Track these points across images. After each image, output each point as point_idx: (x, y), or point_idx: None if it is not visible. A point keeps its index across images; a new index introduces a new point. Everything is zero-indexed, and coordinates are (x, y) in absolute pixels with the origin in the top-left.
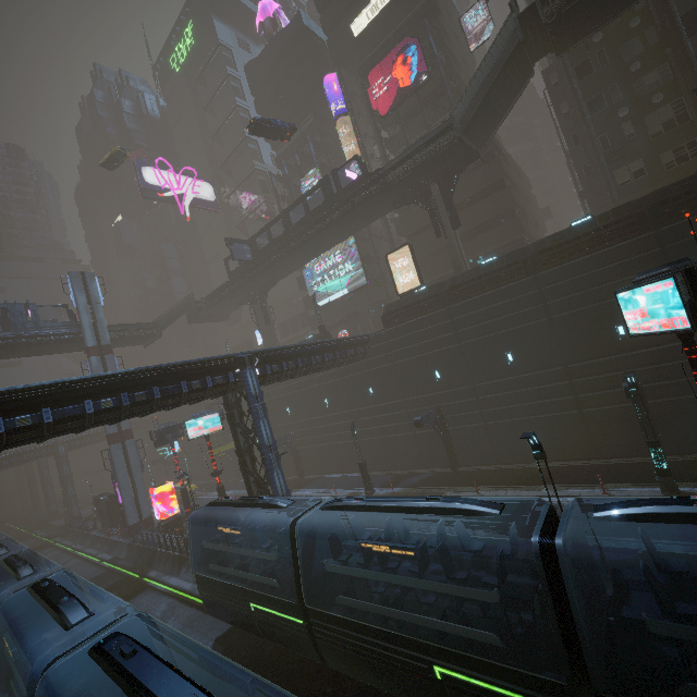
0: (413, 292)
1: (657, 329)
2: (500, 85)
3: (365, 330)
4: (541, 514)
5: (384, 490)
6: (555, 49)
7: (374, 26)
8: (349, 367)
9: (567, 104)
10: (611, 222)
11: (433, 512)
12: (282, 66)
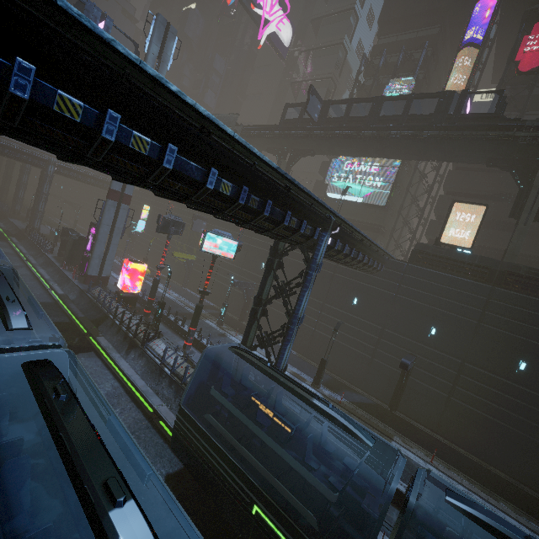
0: (456, 249)
1: None
2: None
3: None
4: None
5: (328, 391)
6: None
7: None
8: (348, 269)
9: None
10: None
11: None
12: None
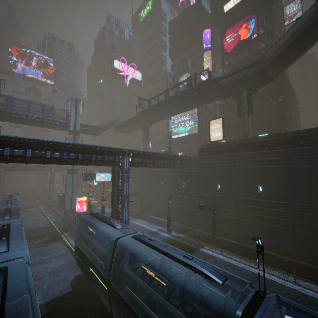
0: (218, 142)
1: None
2: (297, 42)
3: (190, 154)
4: (248, 296)
5: (176, 233)
6: None
7: (235, 8)
8: (176, 169)
9: None
10: None
11: (184, 265)
12: (186, 23)
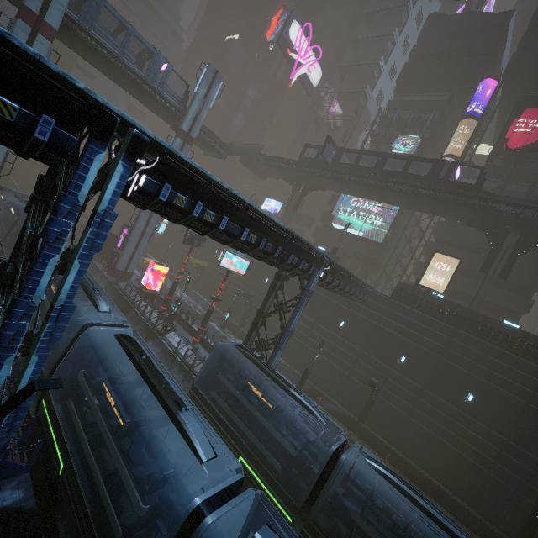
0: (432, 291)
1: None
2: None
3: (351, 269)
4: None
5: (308, 397)
6: None
7: None
8: (339, 296)
9: None
10: None
11: None
12: (461, 40)
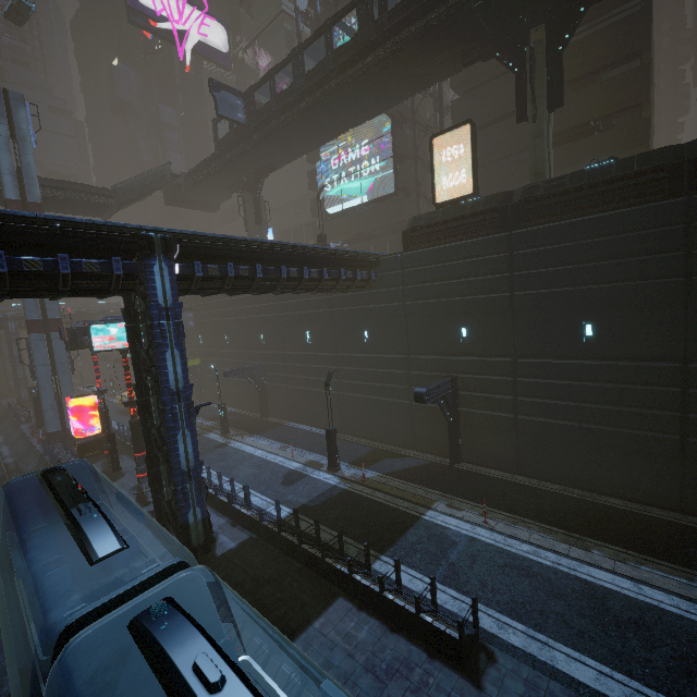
0: (458, 203)
1: None
2: None
3: None
4: None
5: (353, 470)
6: None
7: None
8: (343, 297)
9: None
10: None
11: None
12: None
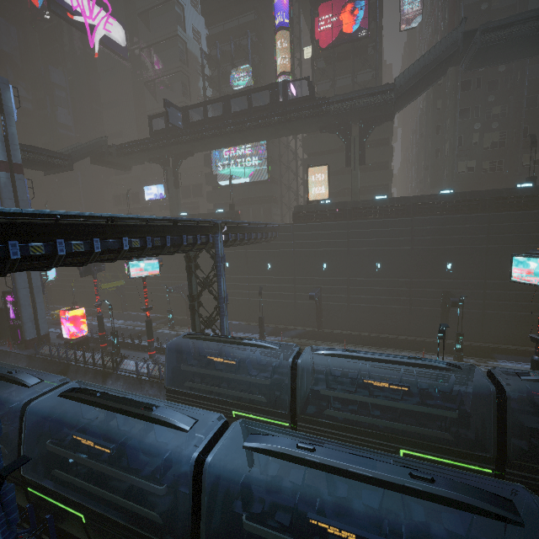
0: (320, 202)
1: (535, 283)
2: (430, 75)
3: (255, 215)
4: (482, 373)
5: (272, 338)
6: (467, 66)
7: None
8: (255, 244)
9: (442, 102)
10: (467, 200)
11: (416, 366)
12: None
